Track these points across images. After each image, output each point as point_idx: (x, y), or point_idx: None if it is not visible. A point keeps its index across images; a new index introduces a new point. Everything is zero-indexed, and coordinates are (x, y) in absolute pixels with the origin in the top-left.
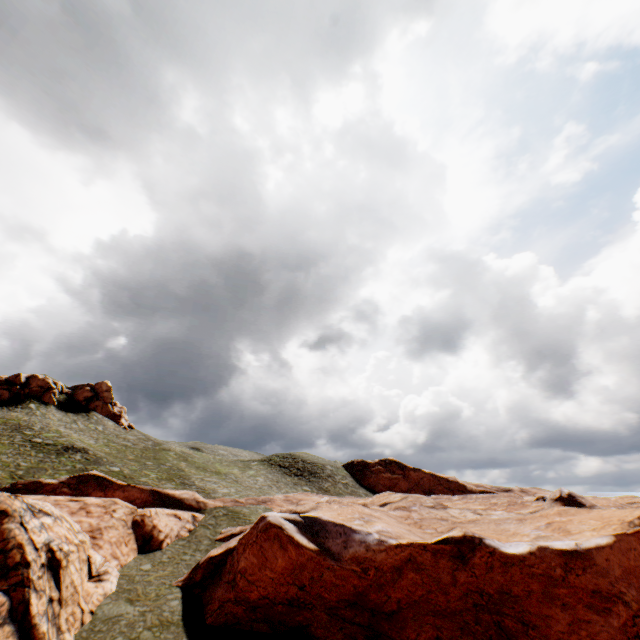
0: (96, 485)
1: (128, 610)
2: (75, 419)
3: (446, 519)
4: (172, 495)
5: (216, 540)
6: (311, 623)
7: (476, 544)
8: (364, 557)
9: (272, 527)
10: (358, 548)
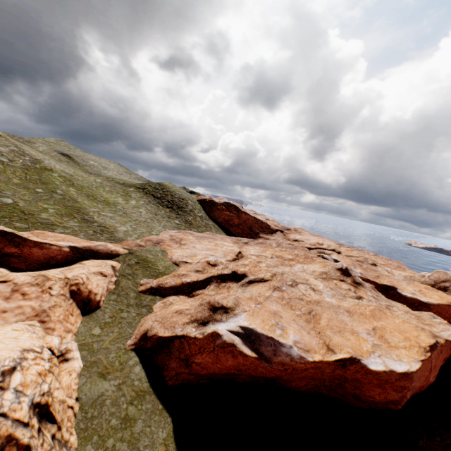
0: (6, 241)
1: (105, 387)
2: None
3: (302, 299)
4: (88, 248)
5: (140, 292)
6: (236, 378)
7: (355, 361)
8: (288, 363)
9: (229, 347)
10: (285, 358)
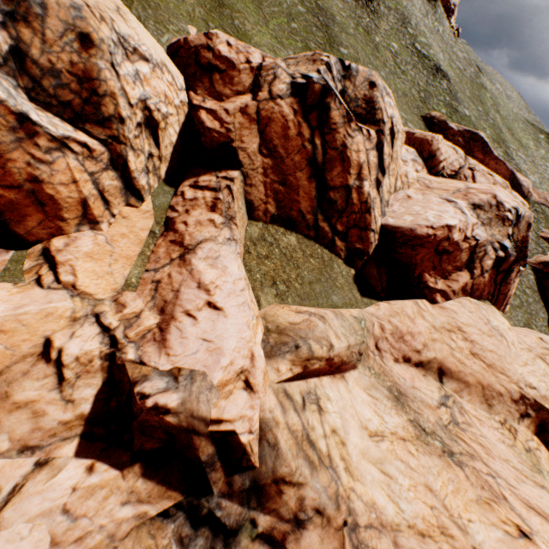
0: (479, 148)
1: None
2: (426, 11)
3: None
4: (517, 179)
5: (538, 236)
6: None
7: None
8: None
9: None
10: None
